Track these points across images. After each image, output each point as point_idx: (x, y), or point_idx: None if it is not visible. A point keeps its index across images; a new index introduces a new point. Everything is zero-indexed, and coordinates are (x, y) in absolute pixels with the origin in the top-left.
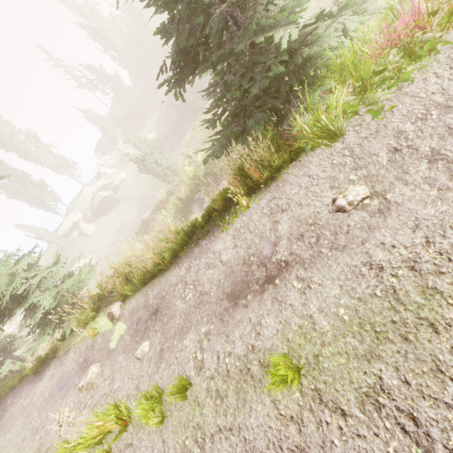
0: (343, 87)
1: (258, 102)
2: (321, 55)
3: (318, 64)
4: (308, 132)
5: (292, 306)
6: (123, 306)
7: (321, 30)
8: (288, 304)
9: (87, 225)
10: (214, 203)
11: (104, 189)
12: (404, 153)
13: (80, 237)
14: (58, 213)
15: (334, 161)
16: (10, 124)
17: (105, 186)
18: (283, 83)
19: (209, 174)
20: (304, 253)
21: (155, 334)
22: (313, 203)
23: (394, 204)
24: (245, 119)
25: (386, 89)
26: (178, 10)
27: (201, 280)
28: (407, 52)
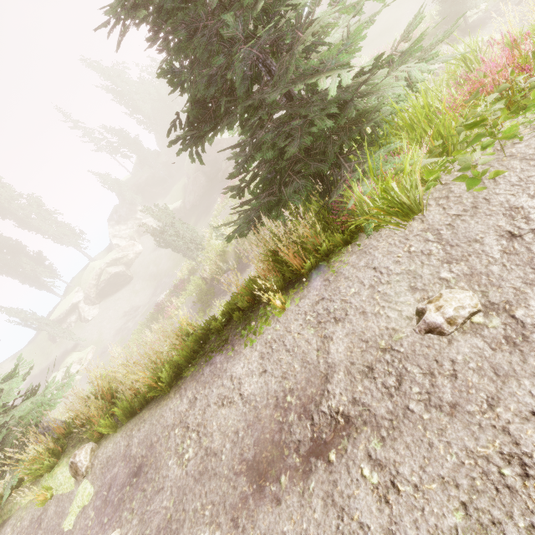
0: (413, 147)
1: (298, 165)
2: (379, 110)
3: (377, 118)
4: (369, 205)
5: (365, 529)
6: (96, 450)
7: (378, 81)
8: (356, 521)
9: (89, 308)
10: (237, 298)
11: (114, 264)
12: (528, 241)
13: (78, 323)
14: (54, 292)
15: (412, 248)
16: (10, 188)
17: (116, 260)
18: (330, 143)
19: (240, 250)
20: (376, 405)
21: (130, 518)
22: (385, 312)
23: (534, 329)
24: (281, 187)
25: (481, 149)
26: (191, 49)
27: (209, 426)
28: (505, 101)
